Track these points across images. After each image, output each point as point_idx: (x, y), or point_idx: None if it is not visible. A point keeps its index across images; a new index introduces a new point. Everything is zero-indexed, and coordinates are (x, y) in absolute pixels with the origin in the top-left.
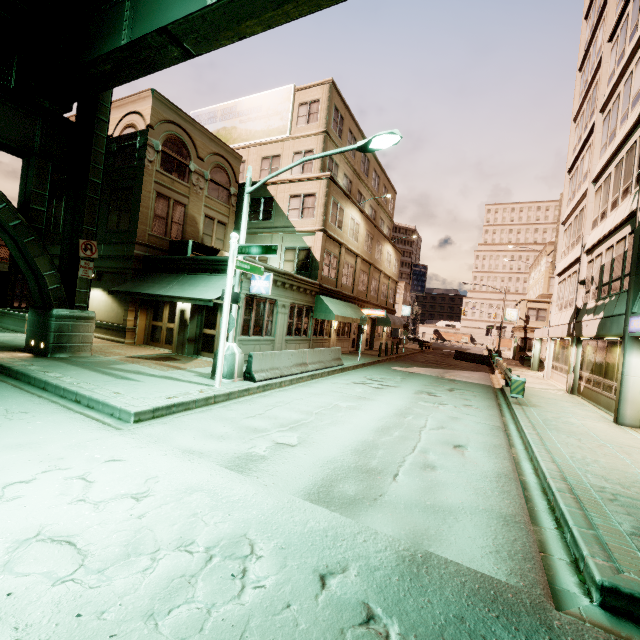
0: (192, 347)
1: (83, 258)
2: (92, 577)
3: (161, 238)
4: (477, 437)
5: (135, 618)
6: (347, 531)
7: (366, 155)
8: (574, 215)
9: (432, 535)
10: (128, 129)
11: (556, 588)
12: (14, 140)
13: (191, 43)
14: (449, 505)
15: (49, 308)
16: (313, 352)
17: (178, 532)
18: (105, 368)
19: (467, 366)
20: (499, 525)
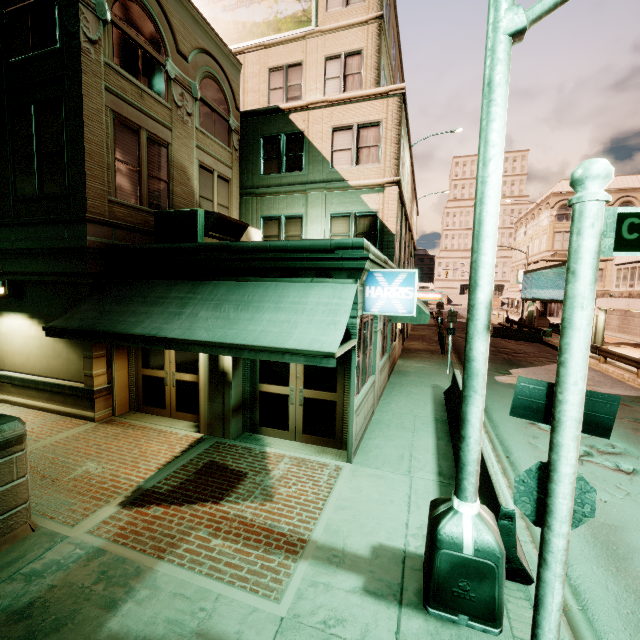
0: (239, 419)
1: None
2: None
3: (134, 208)
4: None
5: None
6: None
7: (399, 76)
8: None
9: None
10: None
11: None
12: None
13: None
14: None
15: None
16: None
17: None
18: None
19: (534, 351)
20: None
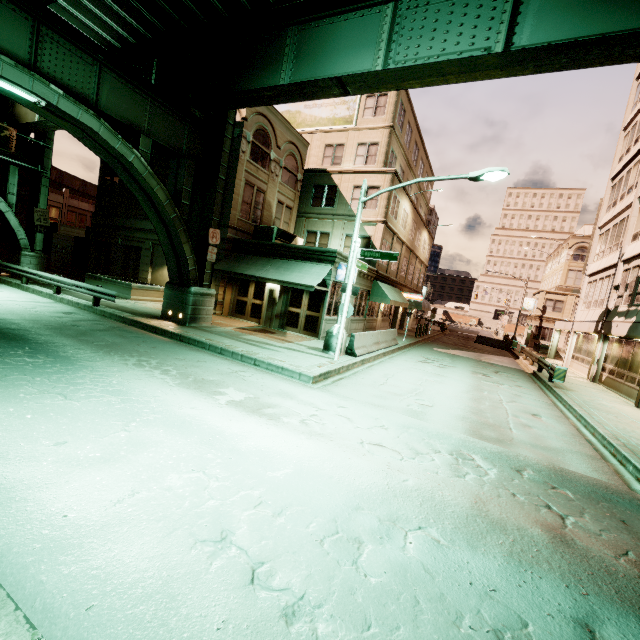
0: (277, 322)
1: (210, 244)
2: (413, 460)
3: (246, 222)
4: (542, 410)
5: (453, 476)
6: (510, 454)
7: (417, 145)
8: (613, 223)
9: (556, 460)
10: None
11: (632, 489)
12: (171, 144)
13: (353, 87)
14: (555, 447)
15: (187, 286)
16: (382, 333)
17: (427, 446)
18: (240, 338)
19: (491, 350)
20: (590, 459)
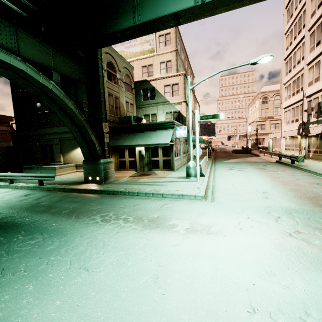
0: (147, 167)
1: (104, 132)
2: None
3: (113, 116)
4: (315, 180)
5: None
6: None
7: (186, 59)
8: (292, 80)
9: None
10: None
11: None
12: (69, 75)
13: (184, 19)
14: None
15: (97, 160)
16: (205, 160)
17: (318, 223)
18: (139, 183)
19: (244, 155)
20: None
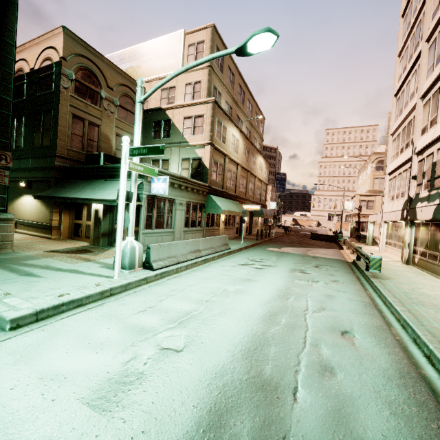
0: (106, 240)
1: None
2: None
3: (79, 152)
4: (357, 318)
5: None
6: None
7: (242, 88)
8: (402, 127)
9: None
10: (46, 62)
11: None
12: None
13: None
14: None
15: None
16: (205, 240)
17: None
18: (16, 264)
19: (321, 244)
20: None
